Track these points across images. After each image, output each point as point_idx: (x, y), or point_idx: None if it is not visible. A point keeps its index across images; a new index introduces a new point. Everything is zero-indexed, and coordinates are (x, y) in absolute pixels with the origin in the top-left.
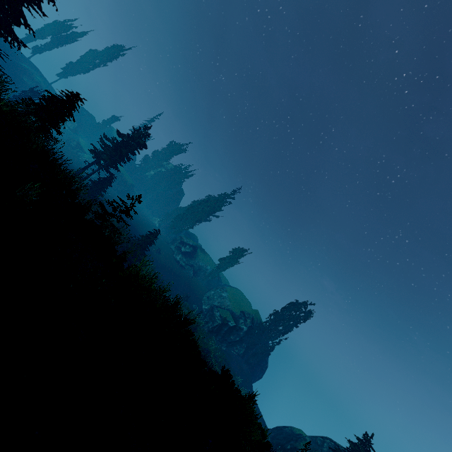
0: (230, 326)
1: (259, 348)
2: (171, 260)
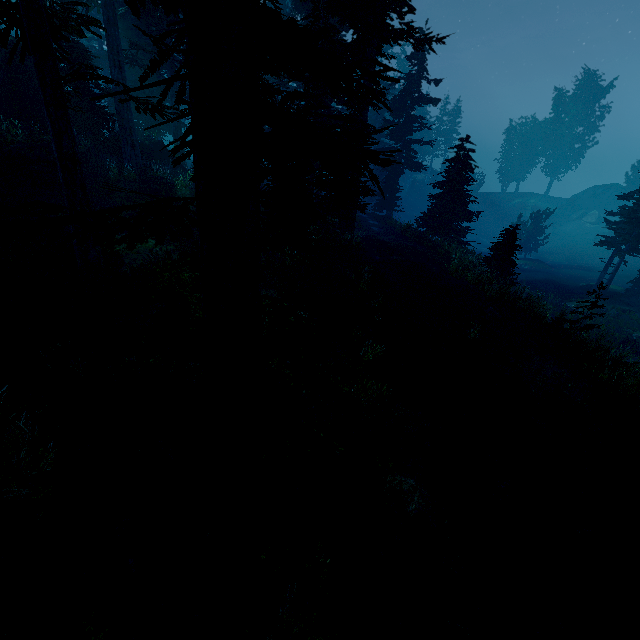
0: None
1: None
2: None
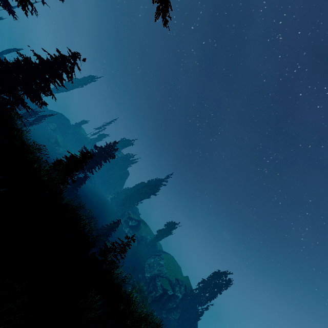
0: (169, 295)
1: (191, 313)
2: (121, 232)
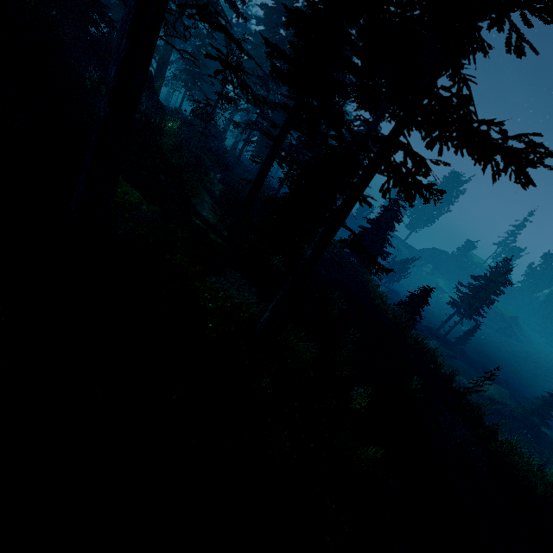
0: None
1: None
2: None
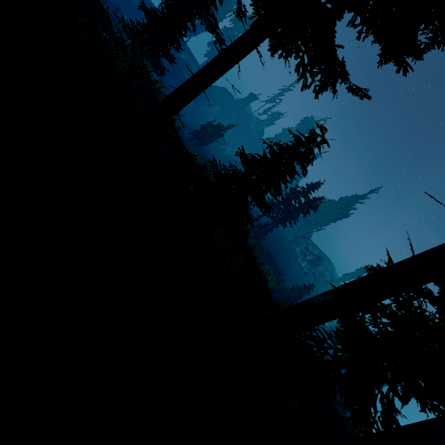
0: None
1: None
2: (296, 266)
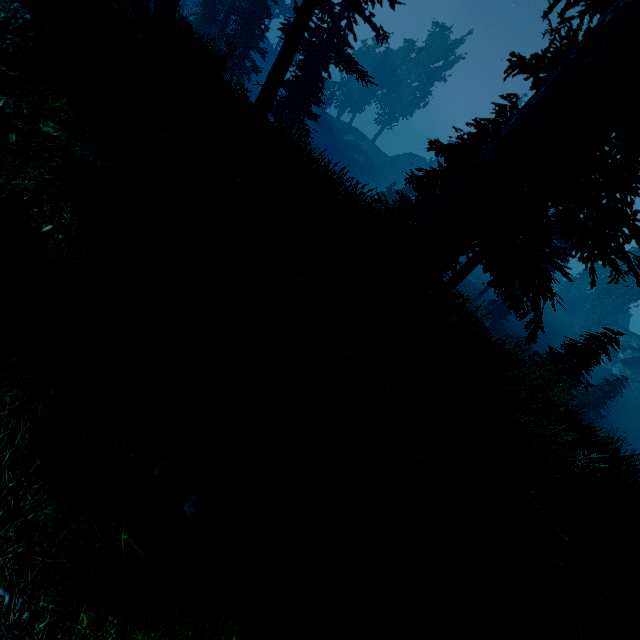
0: None
1: None
2: (600, 373)
